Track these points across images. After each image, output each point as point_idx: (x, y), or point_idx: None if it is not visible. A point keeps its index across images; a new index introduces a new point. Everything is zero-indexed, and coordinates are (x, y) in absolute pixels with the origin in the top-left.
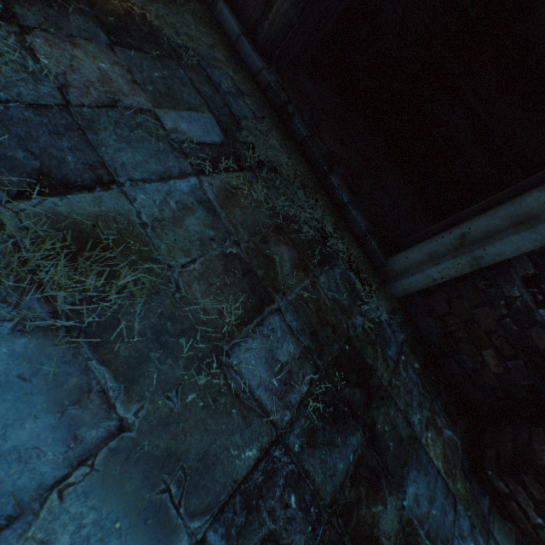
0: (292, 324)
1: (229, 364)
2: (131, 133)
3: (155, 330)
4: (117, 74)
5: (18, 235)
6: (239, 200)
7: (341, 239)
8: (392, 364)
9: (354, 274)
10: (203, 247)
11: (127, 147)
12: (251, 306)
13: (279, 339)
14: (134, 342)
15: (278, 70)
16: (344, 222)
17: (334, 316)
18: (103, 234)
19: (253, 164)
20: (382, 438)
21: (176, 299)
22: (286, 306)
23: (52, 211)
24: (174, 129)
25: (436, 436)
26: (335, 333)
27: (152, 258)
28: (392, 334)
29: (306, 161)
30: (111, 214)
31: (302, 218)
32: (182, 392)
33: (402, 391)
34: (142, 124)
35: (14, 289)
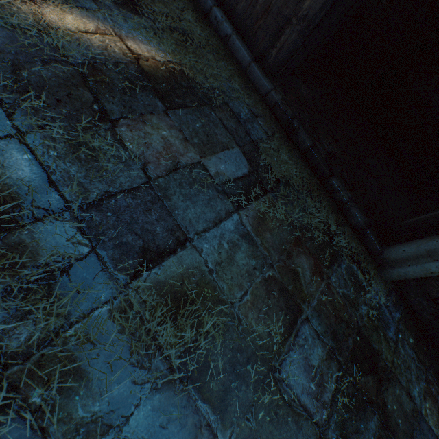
0: (317, 328)
1: (280, 378)
2: (190, 189)
3: (231, 363)
4: (173, 137)
5: (141, 310)
6: (267, 223)
7: (342, 234)
8: (392, 345)
9: (355, 265)
10: (249, 277)
11: (190, 204)
12: (288, 321)
13: (310, 345)
14: (220, 377)
15: (281, 84)
16: (343, 216)
17: (345, 311)
18: (187, 289)
19: (272, 185)
20: (392, 416)
21: (240, 331)
22: (311, 313)
23: (155, 280)
24: (216, 172)
25: (432, 405)
26: (348, 327)
27: (219, 299)
28: (389, 315)
29: (308, 166)
30: (190, 270)
31: (313, 224)
32: (255, 412)
33: (402, 368)
34: (196, 178)
35: (146, 355)
